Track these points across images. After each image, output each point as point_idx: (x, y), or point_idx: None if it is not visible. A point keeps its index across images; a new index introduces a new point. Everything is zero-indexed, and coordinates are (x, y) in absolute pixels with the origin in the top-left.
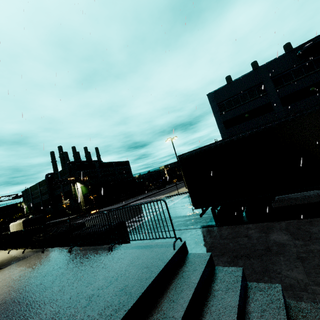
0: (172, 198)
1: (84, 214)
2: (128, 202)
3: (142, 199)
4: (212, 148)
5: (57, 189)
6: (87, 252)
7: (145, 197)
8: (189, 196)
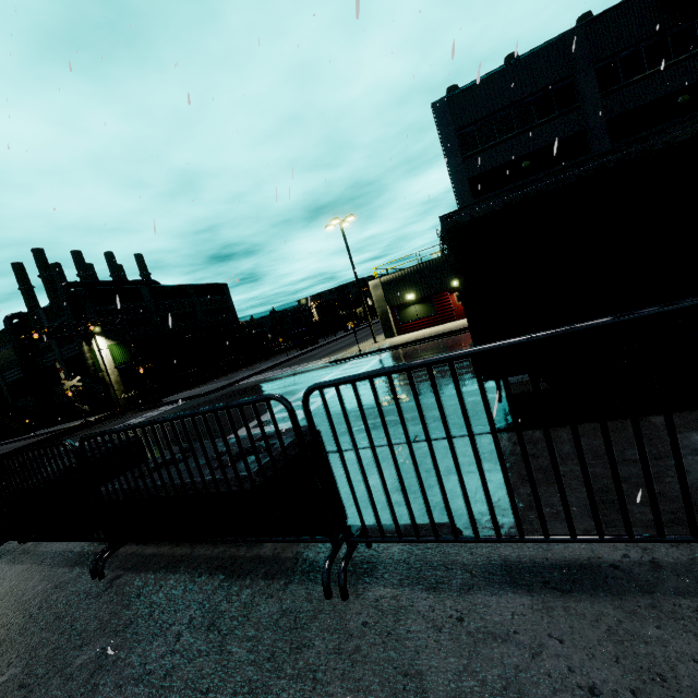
0: (348, 365)
1: (126, 412)
2: (236, 379)
3: (269, 370)
4: (568, 185)
5: (43, 353)
6: (189, 590)
7: (274, 367)
8: (393, 357)
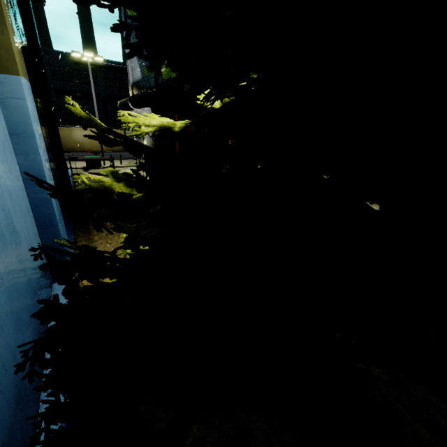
0: None
1: None
2: None
3: None
4: None
5: None
6: None
7: None
8: None
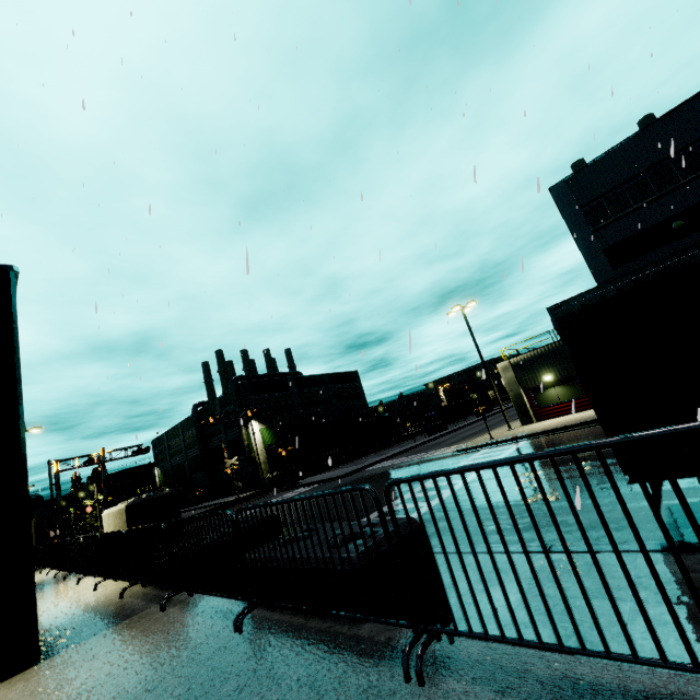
0: (478, 454)
1: (269, 491)
2: (364, 464)
3: (396, 456)
4: (696, 263)
5: (214, 435)
6: (300, 653)
7: (401, 453)
8: (530, 447)
